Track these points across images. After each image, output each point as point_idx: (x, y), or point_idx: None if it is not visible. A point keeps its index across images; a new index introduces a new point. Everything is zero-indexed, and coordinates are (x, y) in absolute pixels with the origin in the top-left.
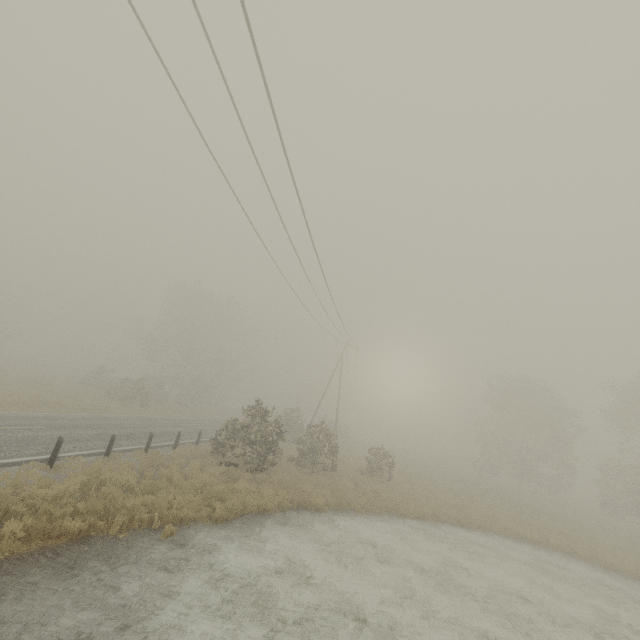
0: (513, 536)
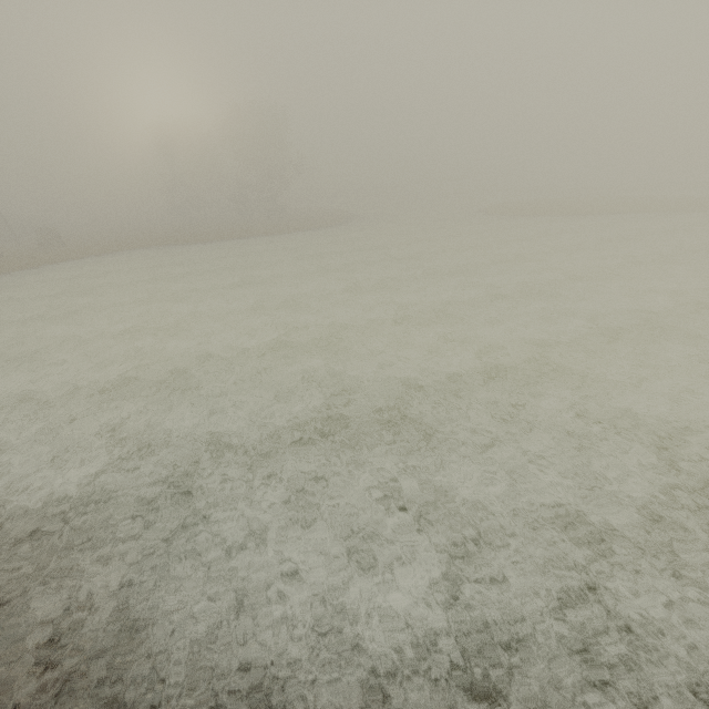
0: (137, 248)
